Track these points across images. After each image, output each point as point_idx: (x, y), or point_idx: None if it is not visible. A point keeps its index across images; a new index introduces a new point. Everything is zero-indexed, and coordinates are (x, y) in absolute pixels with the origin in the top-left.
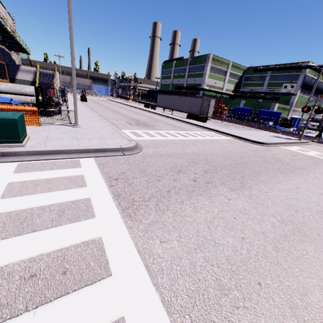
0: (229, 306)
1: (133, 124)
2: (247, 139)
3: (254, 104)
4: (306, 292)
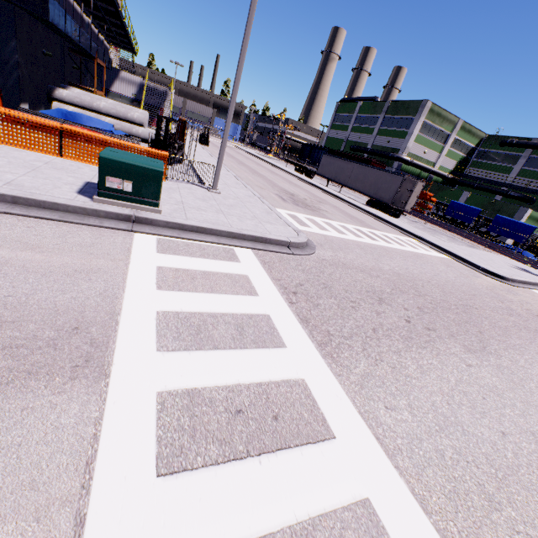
0: (505, 526)
1: (288, 201)
2: (474, 264)
3: (485, 202)
4: None
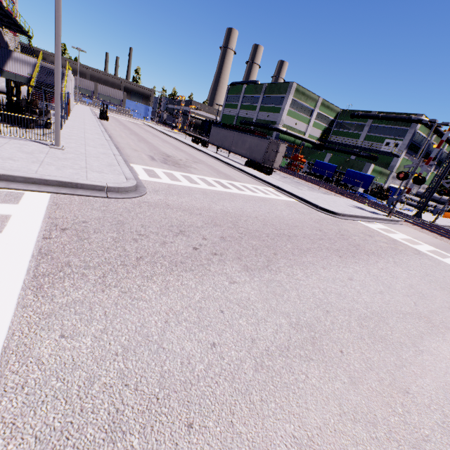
0: None
1: (157, 160)
2: (314, 204)
3: (342, 161)
4: (264, 447)
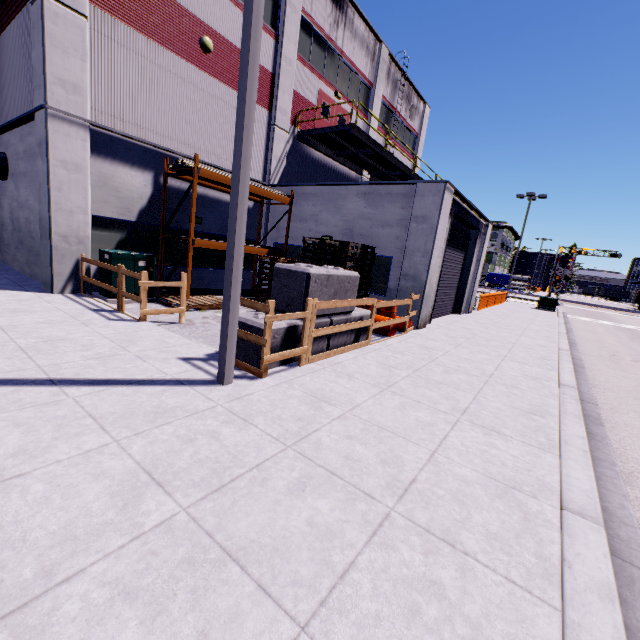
0: None
1: None
2: None
3: None
4: None
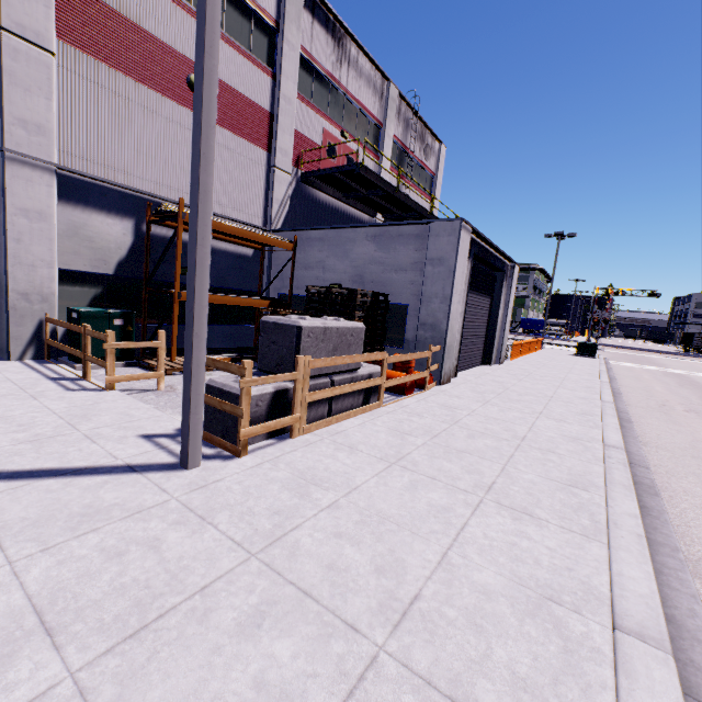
0: None
1: None
2: None
3: None
4: None
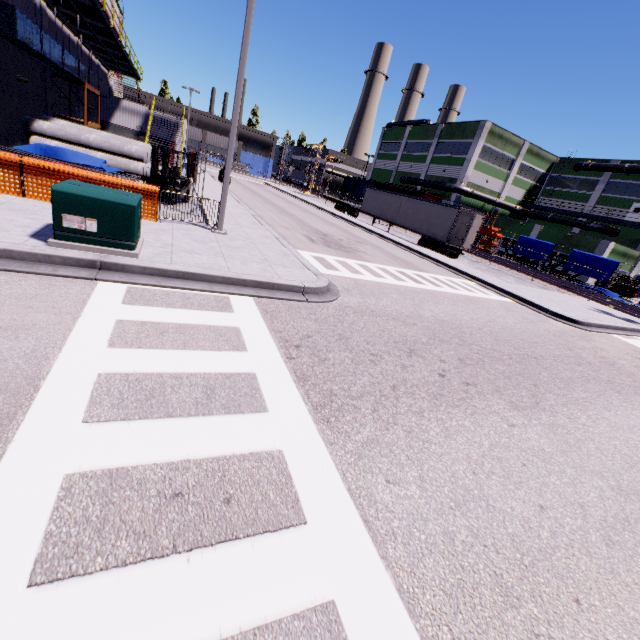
0: (521, 628)
1: (317, 242)
2: (541, 308)
3: (561, 237)
4: None
